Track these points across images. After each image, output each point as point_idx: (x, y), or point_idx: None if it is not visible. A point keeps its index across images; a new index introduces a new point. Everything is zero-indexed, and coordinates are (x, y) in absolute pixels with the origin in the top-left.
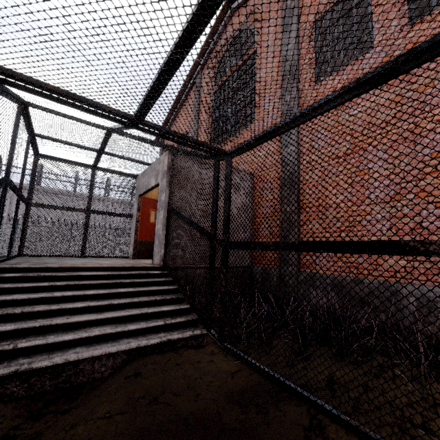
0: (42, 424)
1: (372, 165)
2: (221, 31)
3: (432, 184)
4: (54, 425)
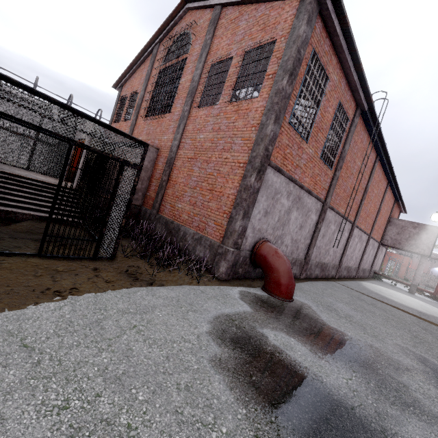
0: (1, 225)
1: (195, 168)
2: (177, 20)
3: (205, 186)
4: (6, 226)
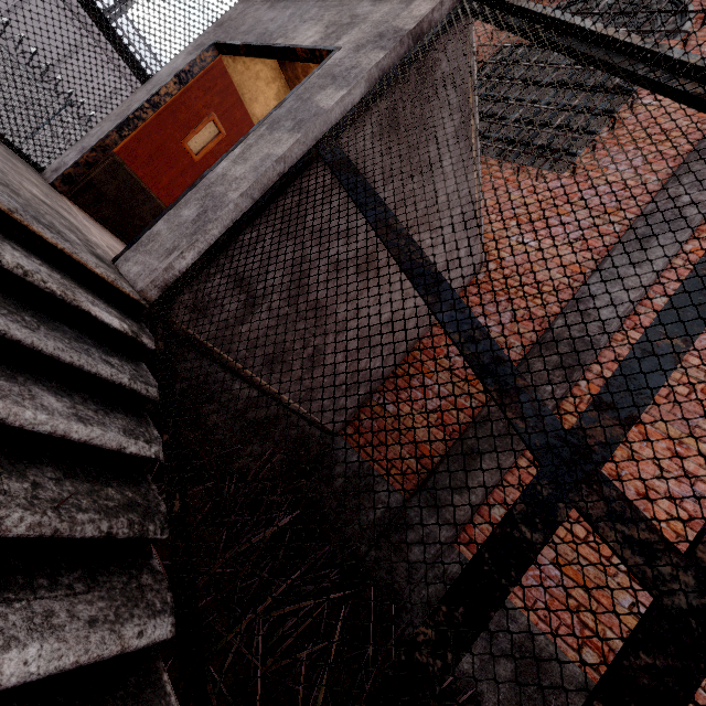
0: None
1: None
2: None
3: None
4: None
